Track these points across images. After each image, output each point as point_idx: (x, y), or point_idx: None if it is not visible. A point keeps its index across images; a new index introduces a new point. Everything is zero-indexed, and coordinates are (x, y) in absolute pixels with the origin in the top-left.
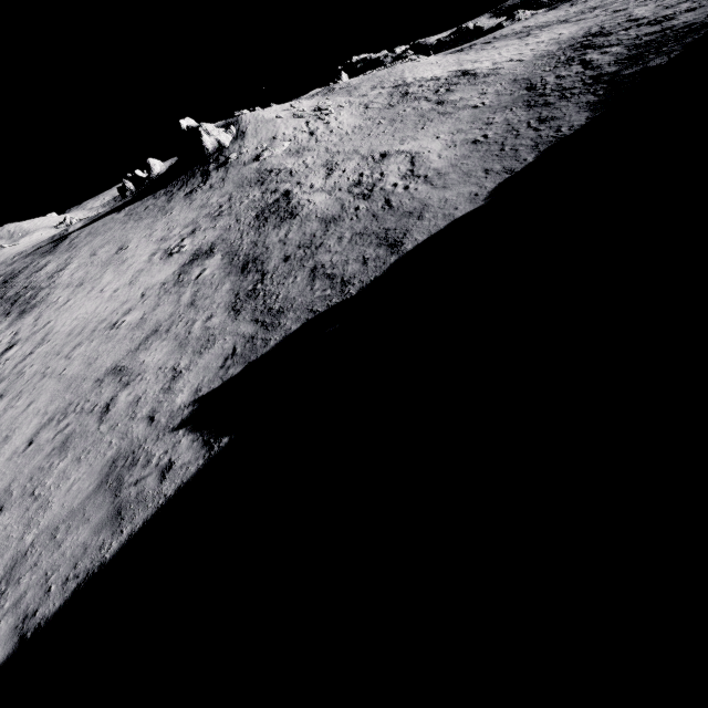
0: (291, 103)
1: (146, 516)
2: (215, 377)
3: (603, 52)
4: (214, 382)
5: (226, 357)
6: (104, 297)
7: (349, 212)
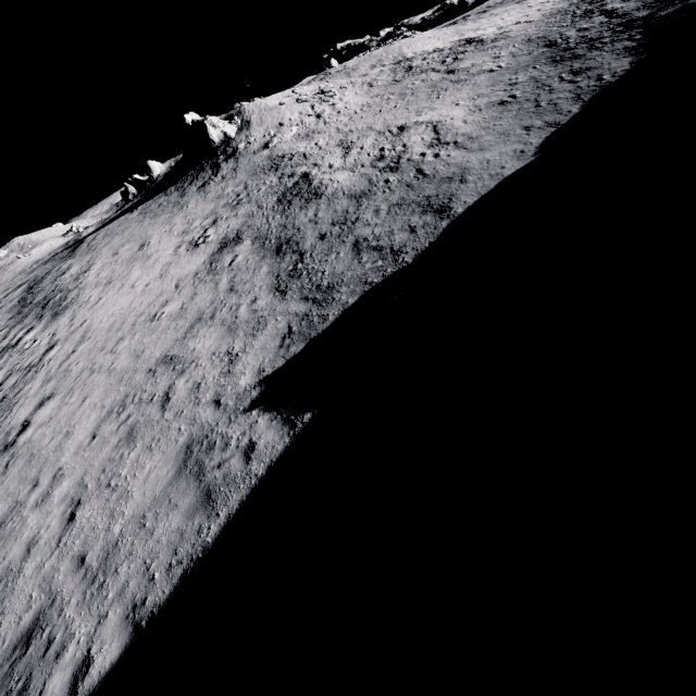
0: (291, 90)
1: (241, 497)
2: (276, 357)
3: None
4: (276, 361)
5: (283, 337)
6: (137, 292)
7: (379, 186)
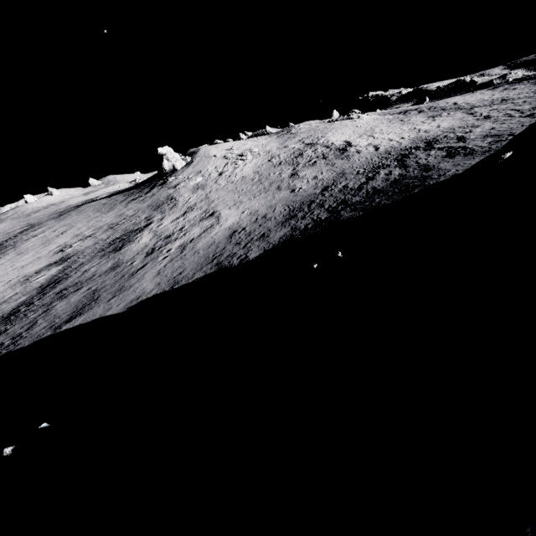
0: (241, 143)
1: None
2: None
3: (390, 172)
4: None
5: None
6: (6, 271)
7: (126, 264)
